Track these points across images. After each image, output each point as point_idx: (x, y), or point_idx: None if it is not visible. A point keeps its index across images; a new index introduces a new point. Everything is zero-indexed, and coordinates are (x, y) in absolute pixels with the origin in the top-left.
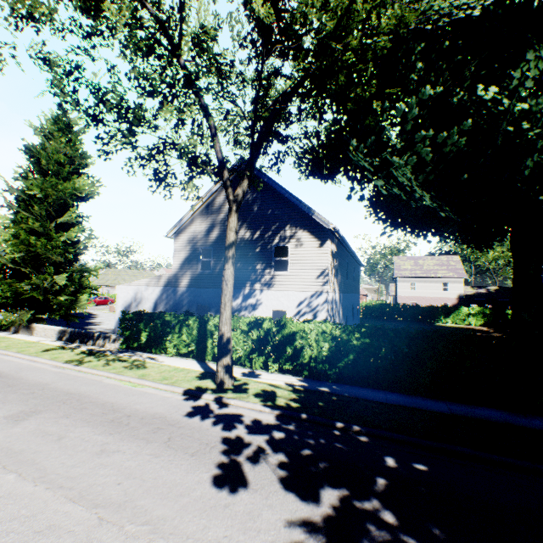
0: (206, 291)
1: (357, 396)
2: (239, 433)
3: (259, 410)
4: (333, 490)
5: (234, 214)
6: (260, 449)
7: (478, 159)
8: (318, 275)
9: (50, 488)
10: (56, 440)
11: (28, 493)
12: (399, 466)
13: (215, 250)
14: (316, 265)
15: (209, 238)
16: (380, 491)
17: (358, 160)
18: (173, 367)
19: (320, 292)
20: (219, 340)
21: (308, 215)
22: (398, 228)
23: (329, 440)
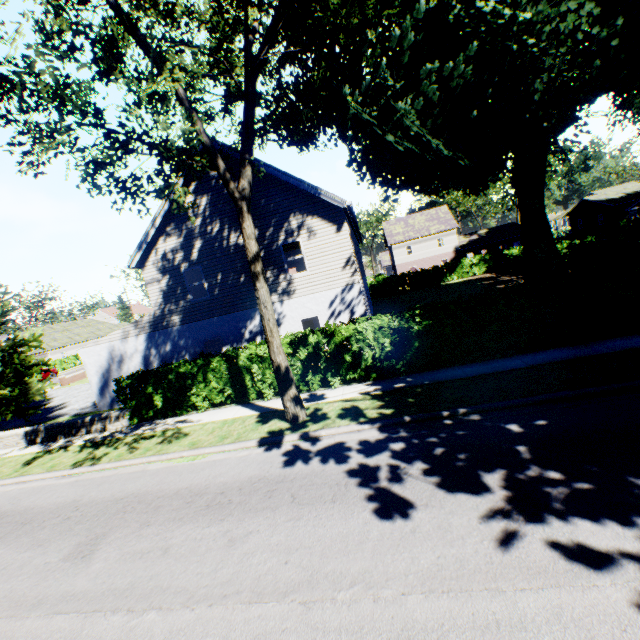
0: (210, 322)
1: (438, 380)
2: (359, 461)
3: (356, 430)
4: (492, 474)
5: (247, 216)
6: (393, 467)
7: (485, 89)
8: (344, 266)
9: (213, 604)
10: (163, 555)
11: (193, 621)
12: (524, 429)
13: (204, 269)
14: (338, 256)
15: (192, 255)
16: (529, 457)
17: (354, 113)
18: (220, 422)
19: (351, 284)
20: (277, 374)
21: (313, 196)
22: (405, 189)
23: (448, 432)
